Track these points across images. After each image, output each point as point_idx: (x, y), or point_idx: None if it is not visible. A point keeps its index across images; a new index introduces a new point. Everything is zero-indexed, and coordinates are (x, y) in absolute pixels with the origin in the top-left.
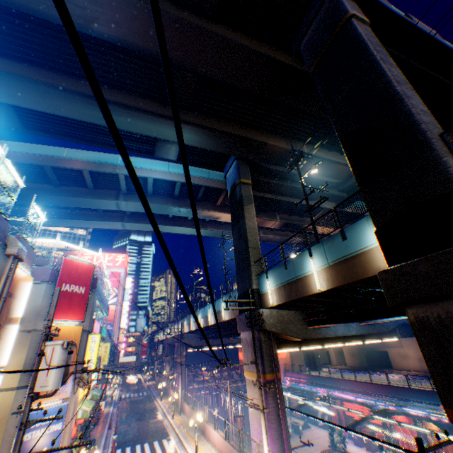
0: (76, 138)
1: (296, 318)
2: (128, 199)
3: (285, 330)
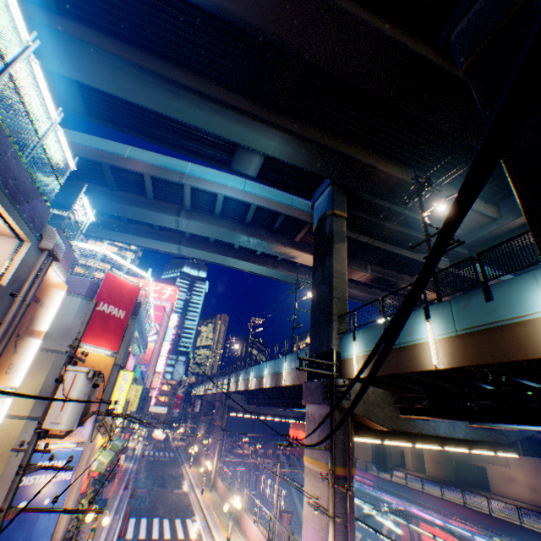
0: (143, 134)
1: (385, 400)
2: (190, 218)
3: (368, 413)
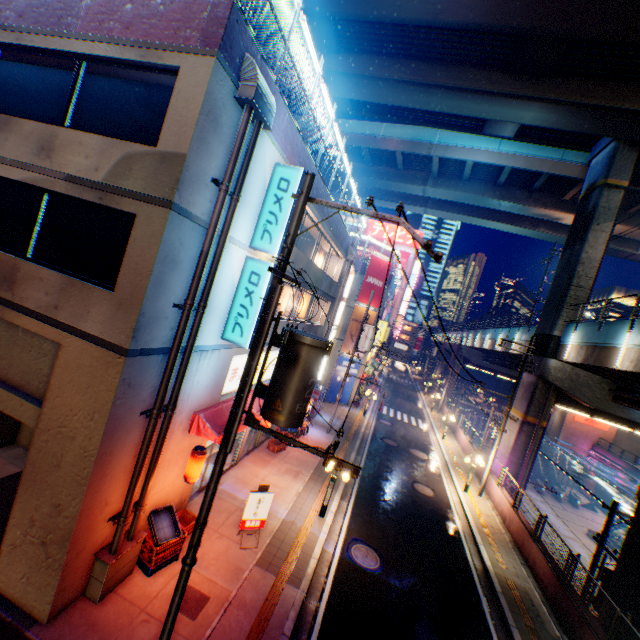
0: (396, 117)
1: (598, 385)
2: (436, 186)
3: (572, 390)
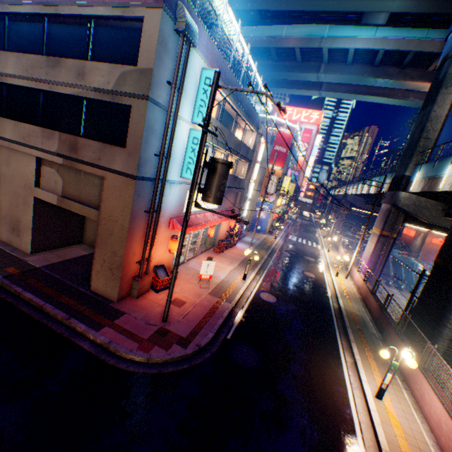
0: (293, 19)
1: (434, 207)
2: (326, 72)
3: (415, 212)
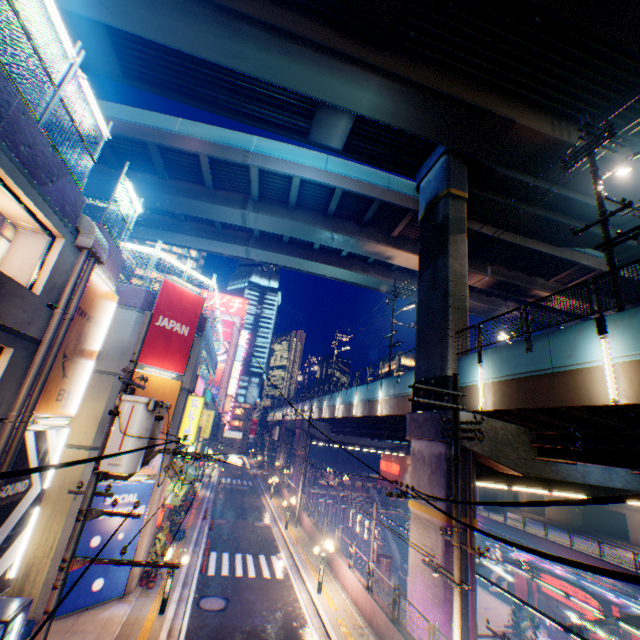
0: (195, 99)
1: (518, 438)
2: (259, 211)
3: (496, 454)
